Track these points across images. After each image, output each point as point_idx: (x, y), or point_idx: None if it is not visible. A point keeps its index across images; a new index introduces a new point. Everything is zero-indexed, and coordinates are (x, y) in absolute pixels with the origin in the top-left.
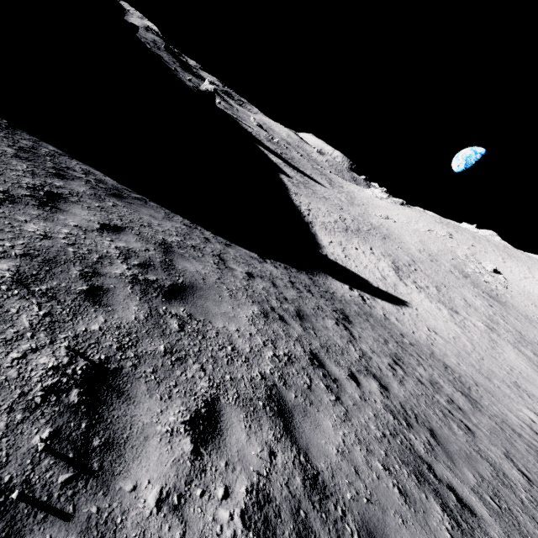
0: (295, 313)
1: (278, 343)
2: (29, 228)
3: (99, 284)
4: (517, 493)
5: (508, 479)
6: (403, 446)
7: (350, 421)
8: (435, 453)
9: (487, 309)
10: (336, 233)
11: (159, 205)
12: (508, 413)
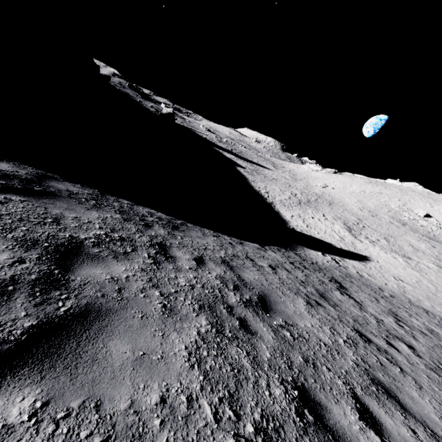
0: (318, 294)
1: (336, 328)
2: (181, 282)
3: (238, 316)
4: None
5: None
6: None
7: (423, 388)
8: None
9: (432, 251)
10: (293, 207)
11: (192, 224)
12: None
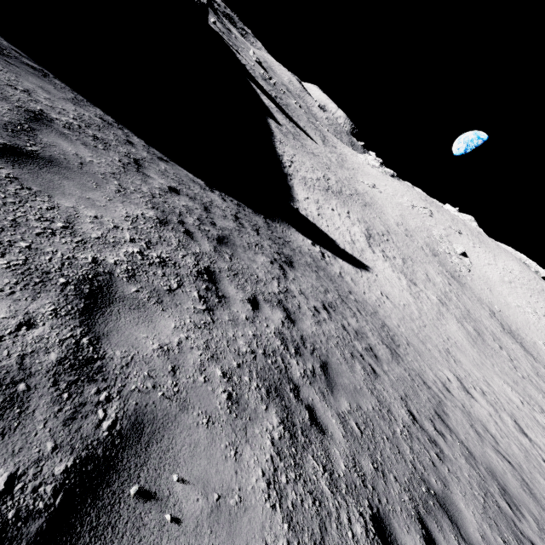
0: (215, 237)
1: (158, 246)
2: None
3: None
4: (393, 426)
5: (391, 415)
6: (272, 366)
7: (210, 330)
8: (313, 380)
9: (445, 286)
10: (316, 190)
11: (69, 88)
12: (427, 370)
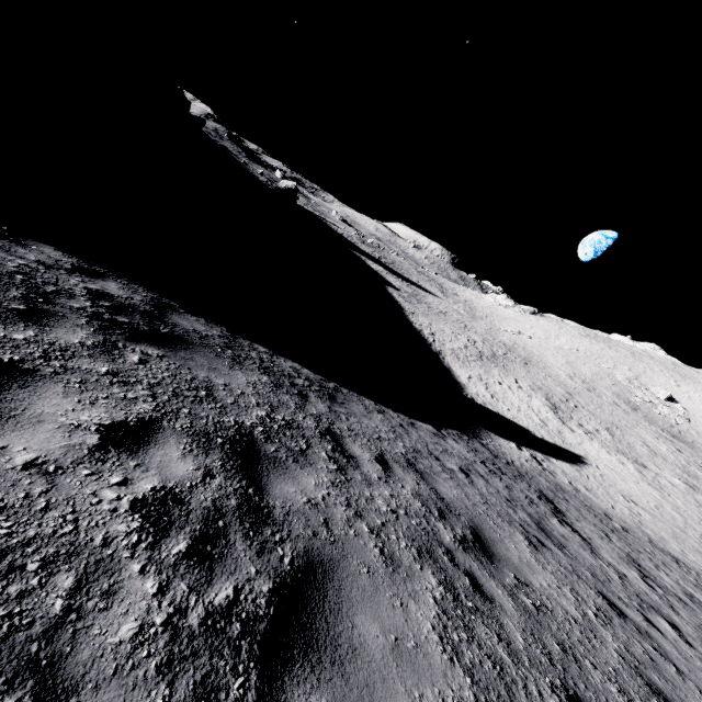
0: (534, 525)
1: (578, 591)
2: (381, 506)
3: (464, 568)
4: None
5: None
6: None
7: None
8: None
9: (677, 457)
10: (471, 363)
11: (346, 389)
12: None
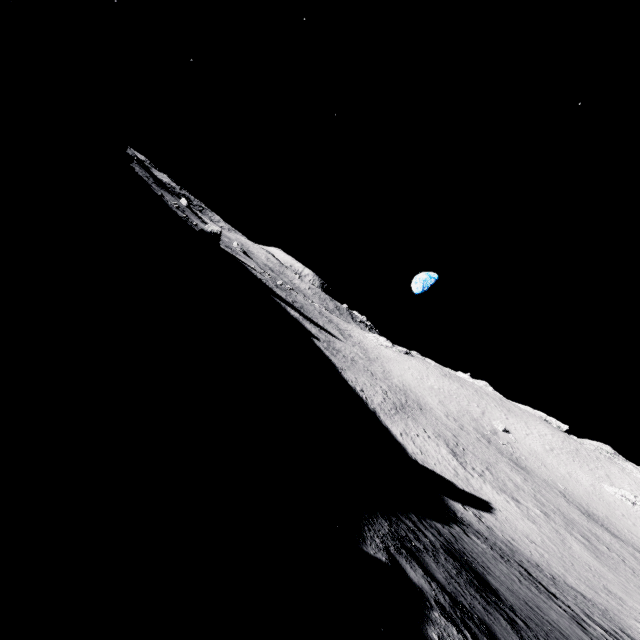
0: (566, 614)
1: None
2: None
3: None
4: None
5: None
6: None
7: None
8: None
9: (528, 487)
10: (395, 417)
11: (442, 524)
12: None
